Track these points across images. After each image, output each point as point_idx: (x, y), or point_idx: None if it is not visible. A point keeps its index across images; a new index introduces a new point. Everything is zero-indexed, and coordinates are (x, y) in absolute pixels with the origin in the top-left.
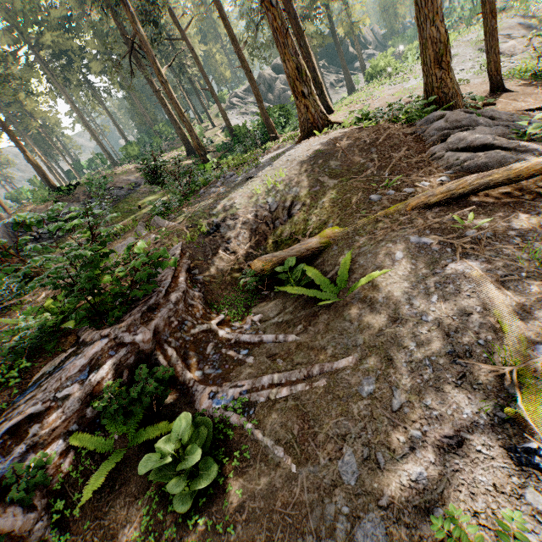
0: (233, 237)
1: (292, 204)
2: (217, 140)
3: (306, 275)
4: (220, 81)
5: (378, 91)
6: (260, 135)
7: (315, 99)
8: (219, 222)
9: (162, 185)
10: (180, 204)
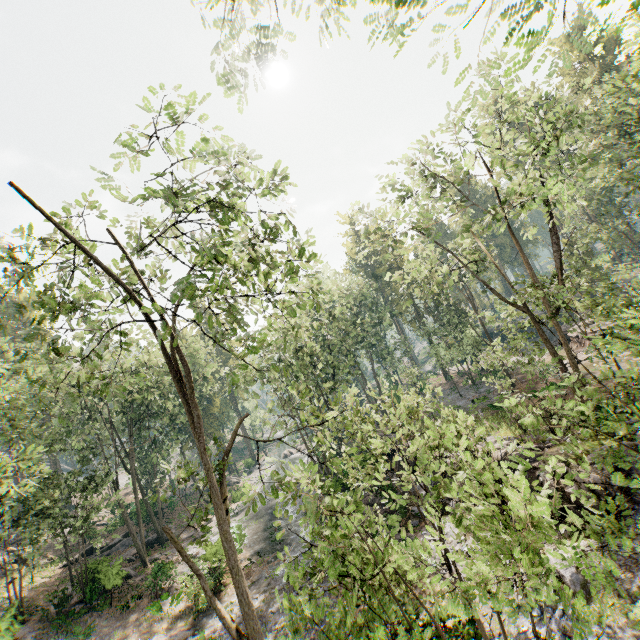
0: None
1: None
2: None
3: None
4: None
5: None
6: None
7: None
8: None
9: None
10: None
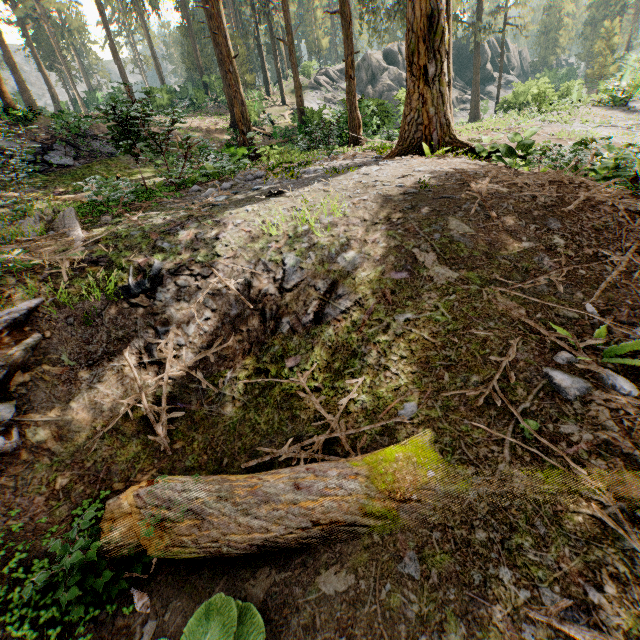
0: (176, 321)
1: (334, 290)
2: (280, 122)
3: (276, 626)
4: (313, 49)
5: (523, 123)
6: (337, 133)
7: (442, 90)
8: (164, 272)
9: (130, 152)
10: (138, 199)
